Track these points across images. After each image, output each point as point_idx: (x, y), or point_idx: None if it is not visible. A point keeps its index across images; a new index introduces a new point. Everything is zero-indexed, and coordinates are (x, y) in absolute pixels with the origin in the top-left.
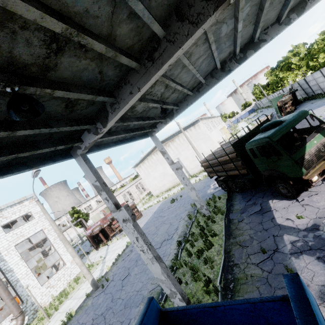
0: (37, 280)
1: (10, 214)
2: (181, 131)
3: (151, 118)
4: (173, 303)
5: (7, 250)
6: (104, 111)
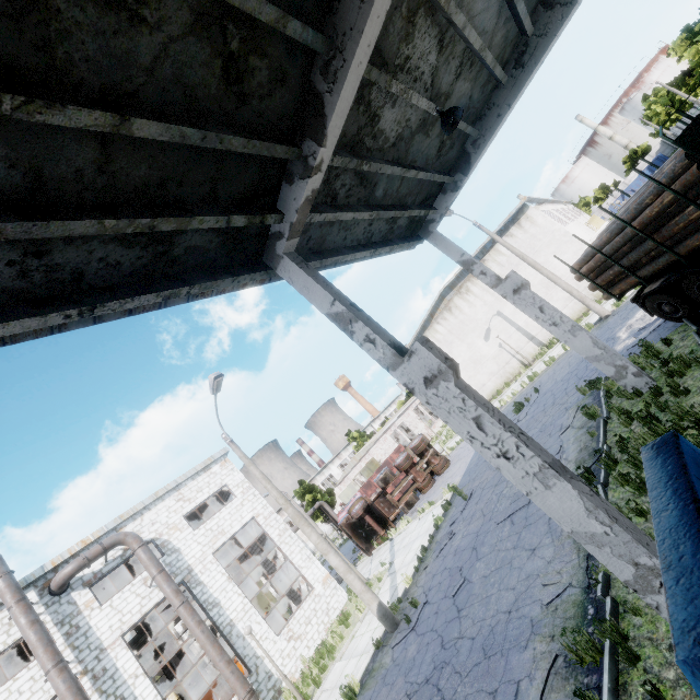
0: (266, 624)
1: (194, 492)
2: (488, 248)
3: (418, 168)
4: (656, 611)
5: (202, 562)
6: (312, 100)
